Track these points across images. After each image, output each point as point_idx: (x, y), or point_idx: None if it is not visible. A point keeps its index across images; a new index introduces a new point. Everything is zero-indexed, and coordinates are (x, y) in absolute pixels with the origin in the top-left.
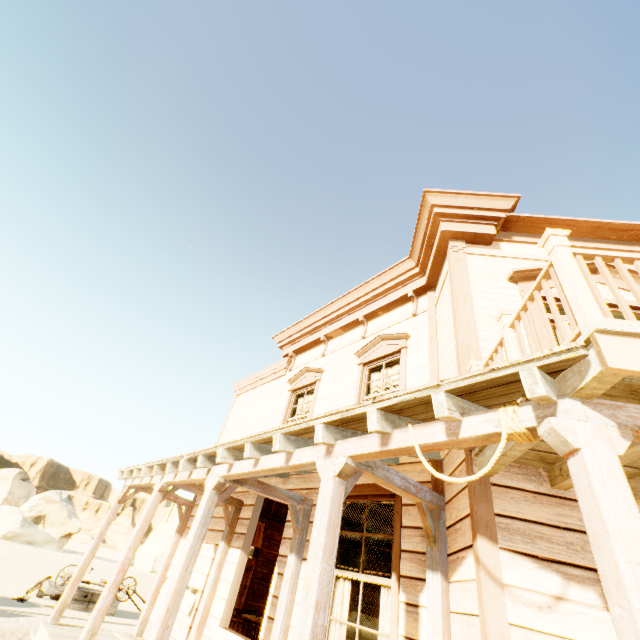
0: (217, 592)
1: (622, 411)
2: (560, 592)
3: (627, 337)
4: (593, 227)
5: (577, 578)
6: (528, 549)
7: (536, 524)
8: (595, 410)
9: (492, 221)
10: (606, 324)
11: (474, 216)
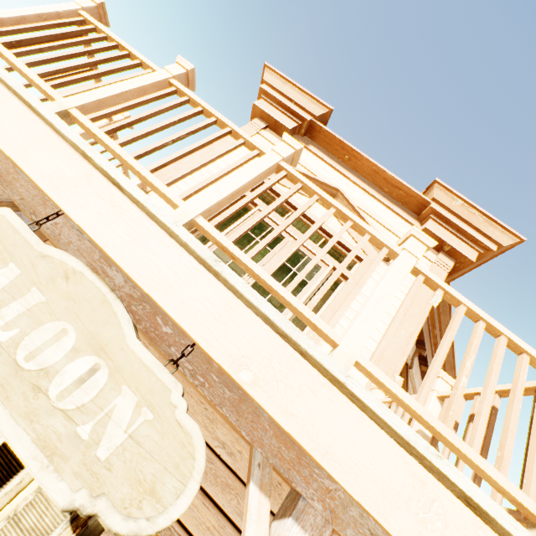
0: None
1: None
2: None
3: None
4: (373, 170)
5: None
6: None
7: None
8: None
9: (299, 120)
10: None
11: (287, 107)
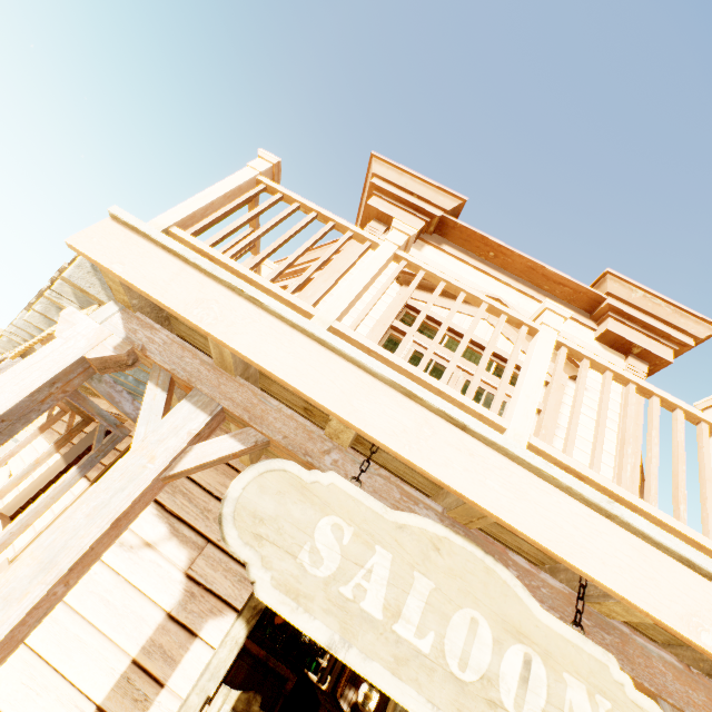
0: (21, 484)
1: (150, 332)
2: (155, 541)
3: (135, 233)
4: (528, 266)
5: (184, 538)
6: (162, 497)
7: (193, 482)
8: (124, 320)
9: (427, 217)
10: (122, 211)
11: (409, 203)
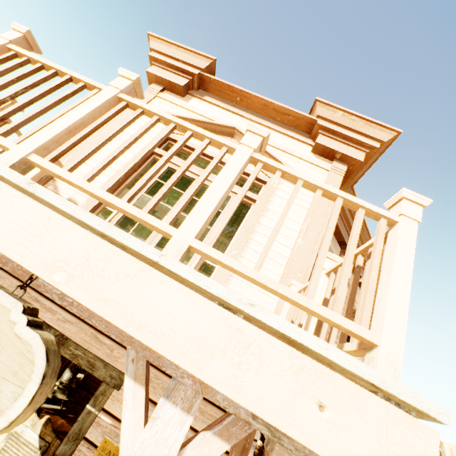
0: None
1: None
2: None
3: None
4: (262, 104)
5: None
6: None
7: None
8: None
9: (190, 76)
10: None
11: (176, 67)
